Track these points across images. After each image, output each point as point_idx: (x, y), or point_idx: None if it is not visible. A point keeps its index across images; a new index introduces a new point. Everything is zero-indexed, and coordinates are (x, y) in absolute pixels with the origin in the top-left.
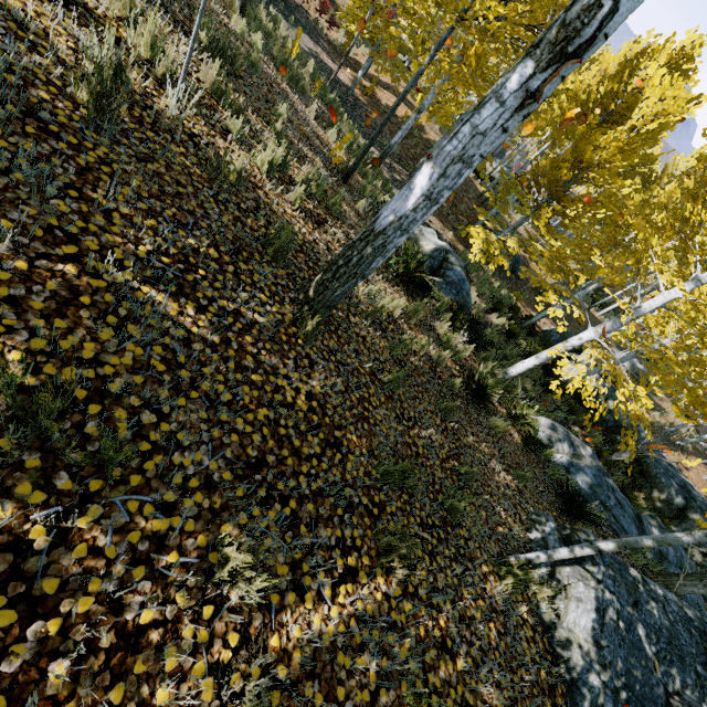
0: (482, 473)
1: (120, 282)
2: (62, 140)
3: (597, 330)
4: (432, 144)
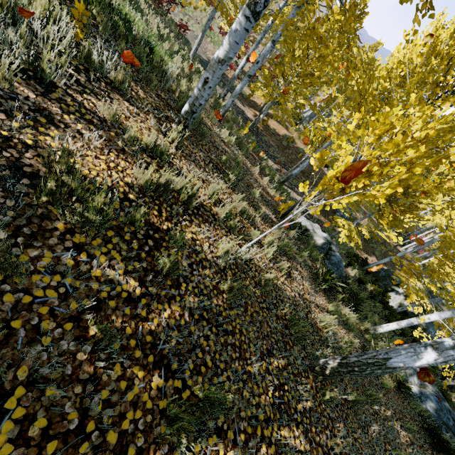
0: (396, 442)
1: (280, 442)
2: (228, 333)
3: (440, 315)
4: (300, 150)
